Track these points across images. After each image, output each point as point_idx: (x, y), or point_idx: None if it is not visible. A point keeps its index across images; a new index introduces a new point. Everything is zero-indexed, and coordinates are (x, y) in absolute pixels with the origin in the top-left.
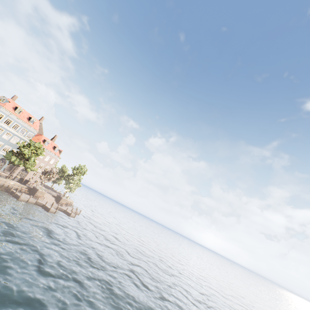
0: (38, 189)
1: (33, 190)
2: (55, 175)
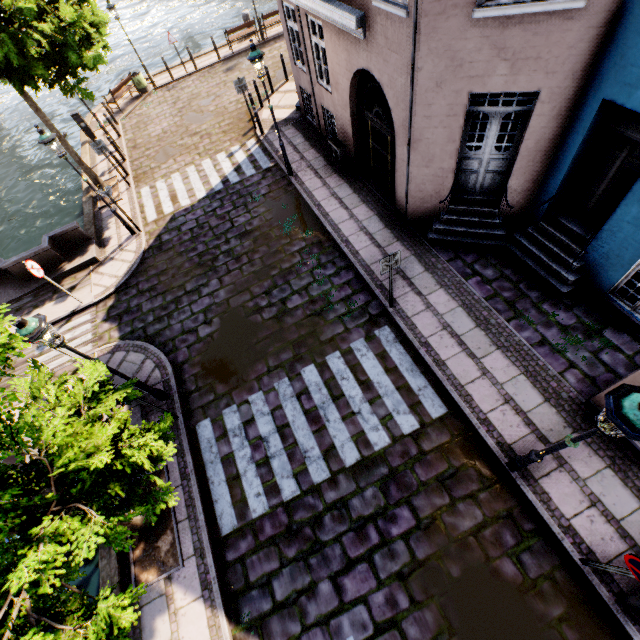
0: None
1: None
2: None
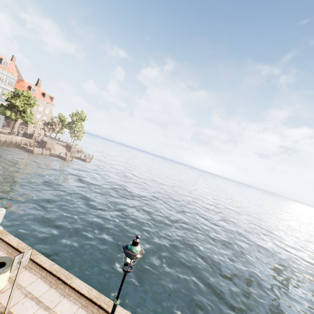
0: (47, 141)
1: (42, 143)
2: (58, 125)
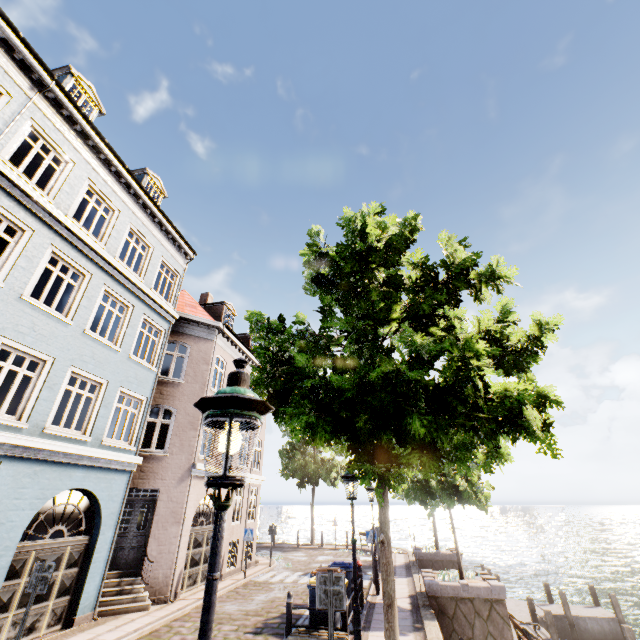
0: (496, 584)
1: (455, 616)
2: None
